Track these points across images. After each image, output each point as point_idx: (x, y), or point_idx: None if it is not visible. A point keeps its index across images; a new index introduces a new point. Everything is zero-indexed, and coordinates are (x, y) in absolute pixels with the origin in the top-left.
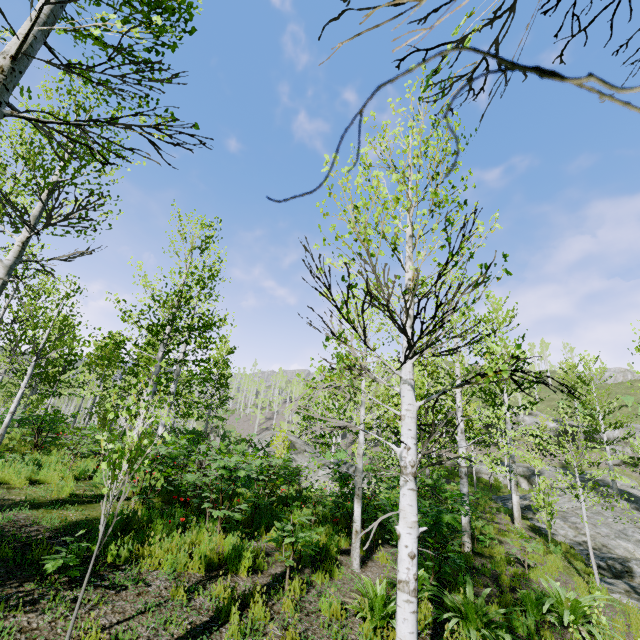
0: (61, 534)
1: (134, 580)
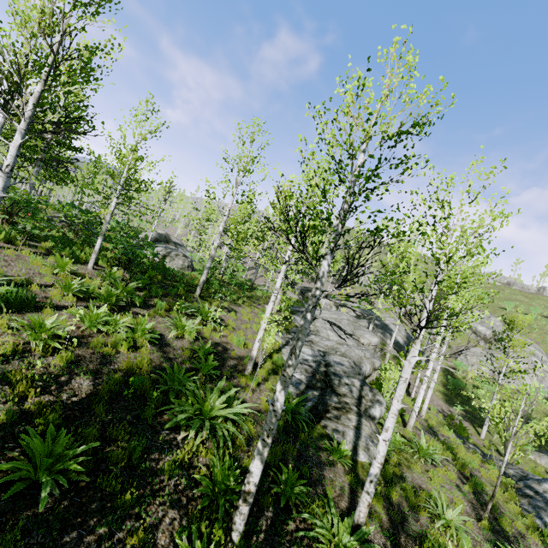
0: None
1: None
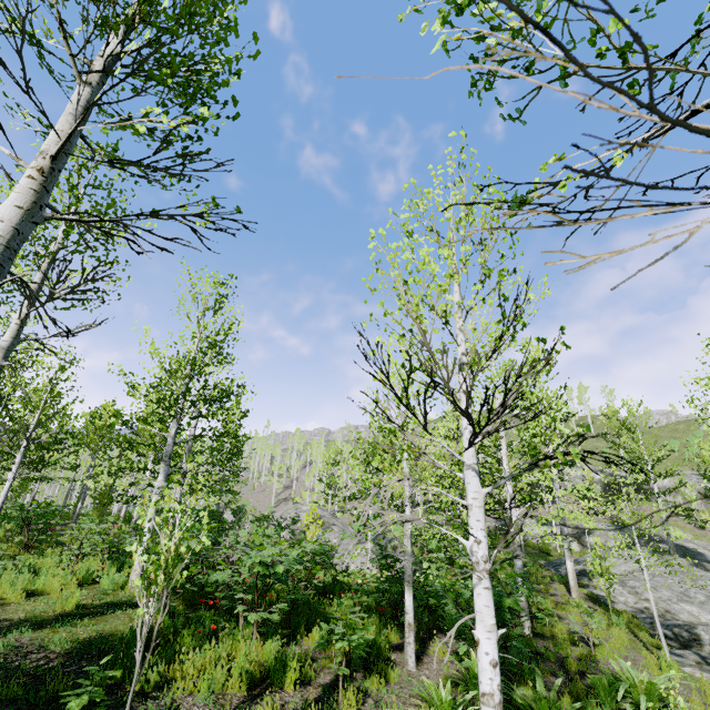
0: (74, 659)
1: (168, 709)
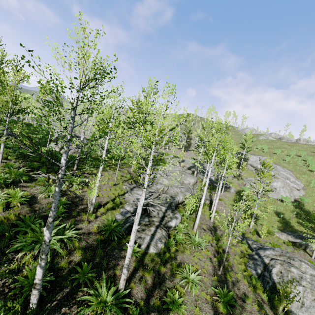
0: None
1: None
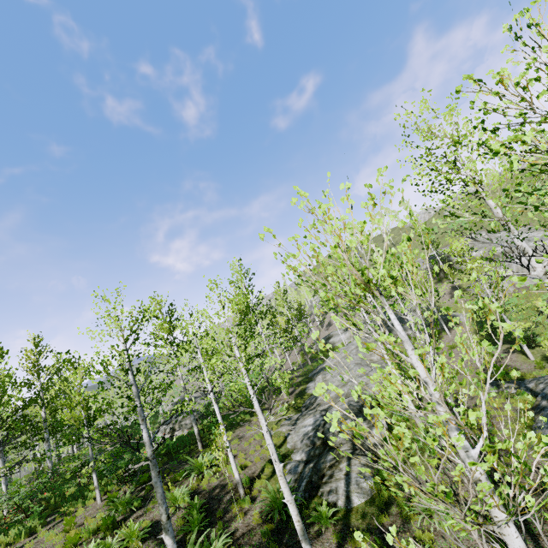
0: None
1: None
